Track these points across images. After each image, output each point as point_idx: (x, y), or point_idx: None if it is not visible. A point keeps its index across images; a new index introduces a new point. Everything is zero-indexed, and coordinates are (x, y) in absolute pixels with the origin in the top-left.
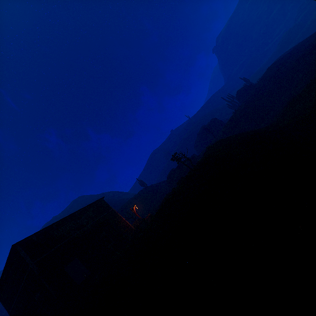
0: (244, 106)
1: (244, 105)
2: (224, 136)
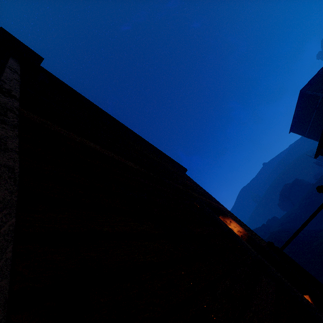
0: (321, 181)
1: (322, 179)
2: (299, 212)
